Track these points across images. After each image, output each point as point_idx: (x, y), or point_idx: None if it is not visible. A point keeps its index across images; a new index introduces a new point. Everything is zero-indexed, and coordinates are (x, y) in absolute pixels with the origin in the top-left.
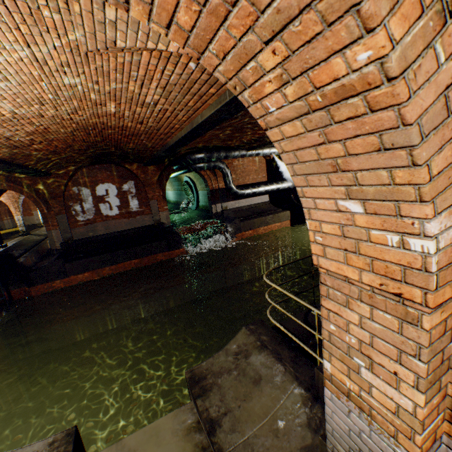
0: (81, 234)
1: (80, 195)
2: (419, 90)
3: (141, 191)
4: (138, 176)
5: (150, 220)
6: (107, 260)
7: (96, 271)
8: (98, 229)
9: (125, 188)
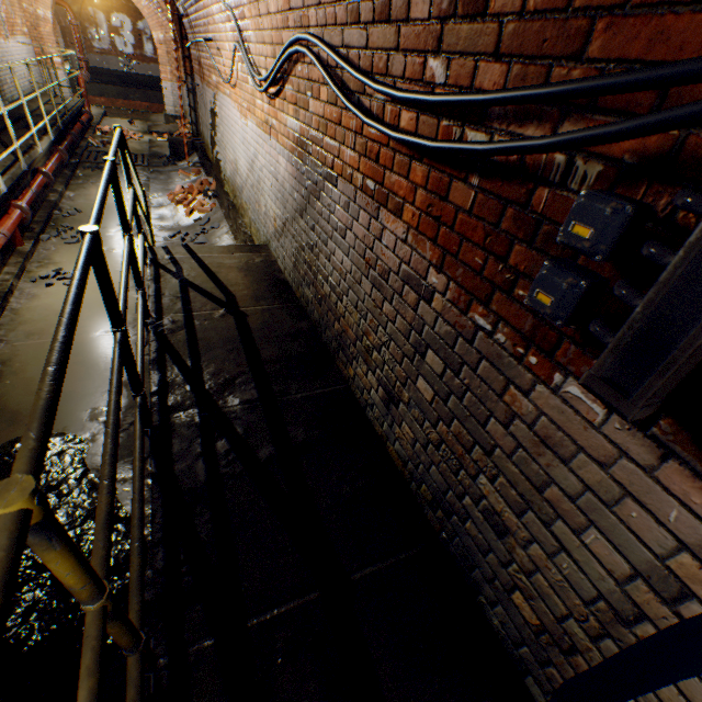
0: (97, 63)
1: (96, 19)
2: (146, 14)
3: None
4: None
5: None
6: (121, 94)
7: (112, 101)
8: (113, 64)
9: (140, 26)
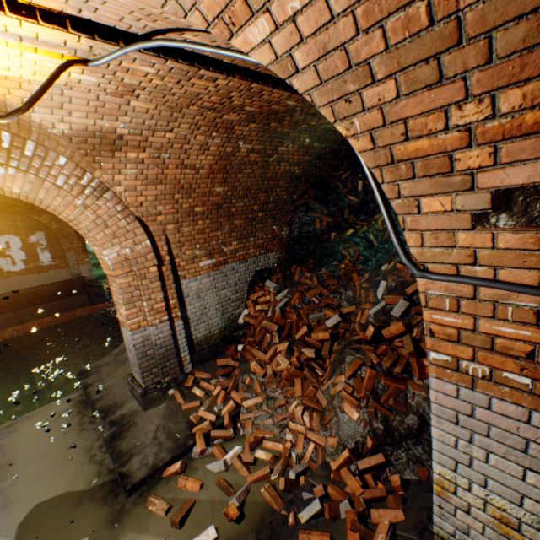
0: None
1: None
2: (84, 222)
3: (54, 243)
4: (49, 226)
5: (67, 275)
6: (11, 320)
7: None
8: None
9: (33, 239)
